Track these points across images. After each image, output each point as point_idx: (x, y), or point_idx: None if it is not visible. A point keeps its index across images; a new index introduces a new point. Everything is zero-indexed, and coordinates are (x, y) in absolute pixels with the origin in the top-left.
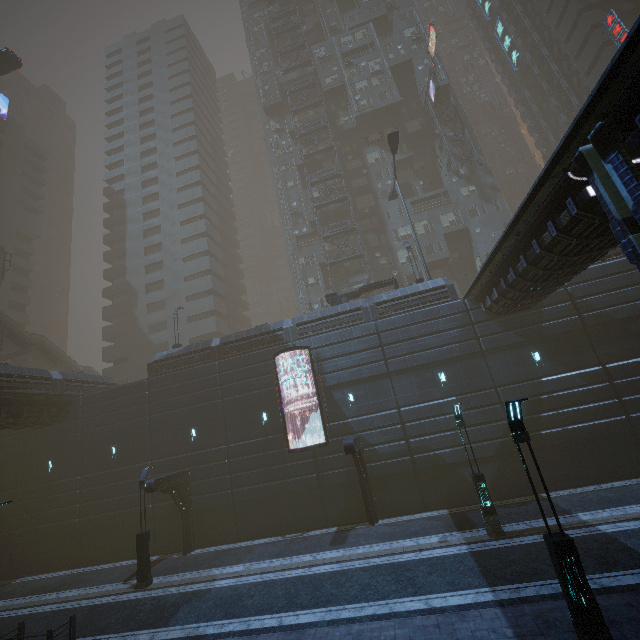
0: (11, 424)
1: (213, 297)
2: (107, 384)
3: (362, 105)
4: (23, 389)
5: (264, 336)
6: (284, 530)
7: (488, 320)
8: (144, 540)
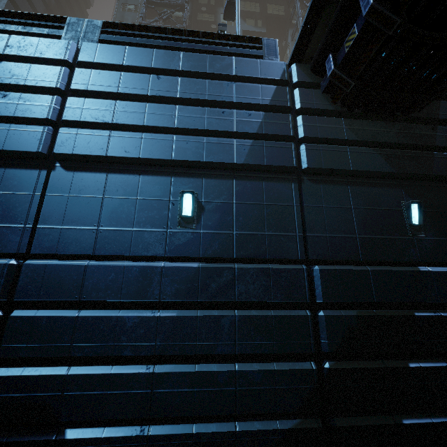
0: None
1: None
2: None
3: None
4: None
5: None
6: None
7: (327, 116)
8: None
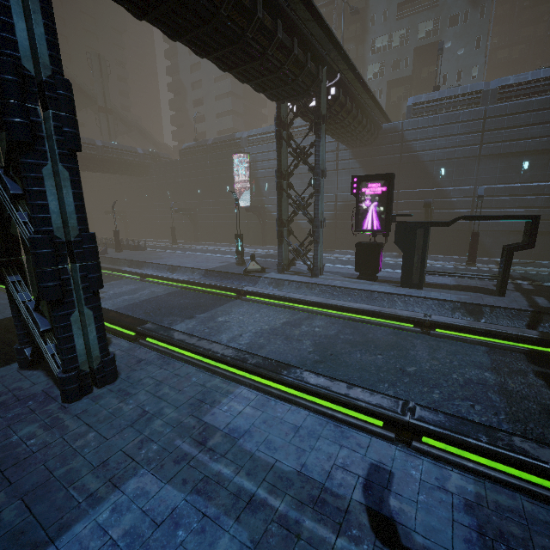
0: (125, 173)
1: (231, 99)
2: (166, 158)
3: None
4: (126, 157)
5: (231, 142)
6: (232, 242)
7: (348, 150)
8: (173, 229)
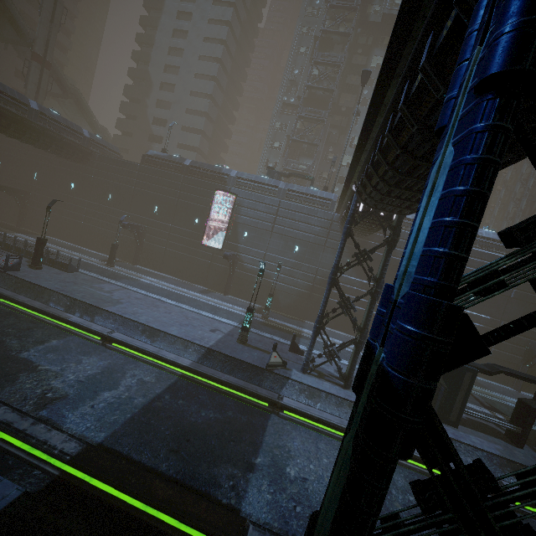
0: (56, 153)
1: (205, 119)
2: (115, 152)
3: (396, 3)
4: (66, 135)
5: (216, 174)
6: (184, 278)
7: (339, 232)
8: (115, 247)
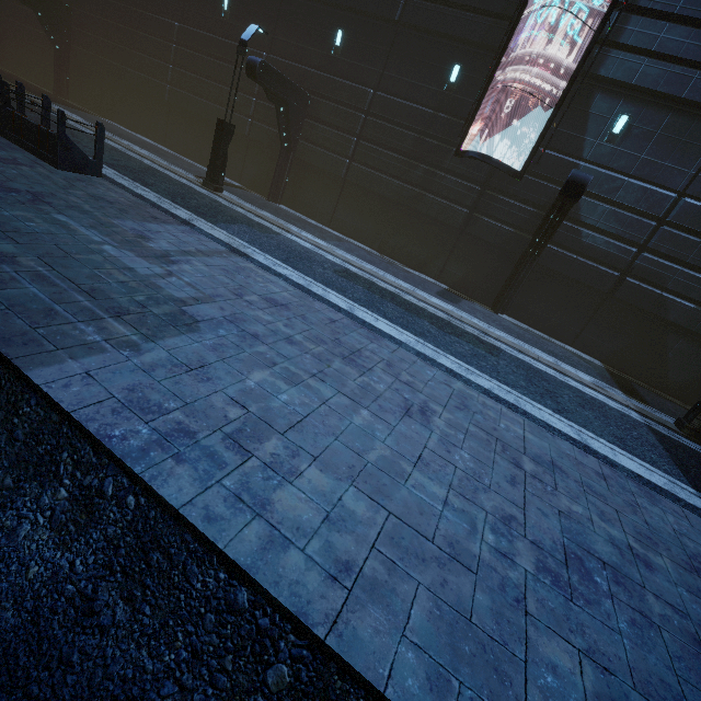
0: None
1: None
2: None
3: None
4: None
5: None
6: (385, 250)
7: None
8: (225, 132)
